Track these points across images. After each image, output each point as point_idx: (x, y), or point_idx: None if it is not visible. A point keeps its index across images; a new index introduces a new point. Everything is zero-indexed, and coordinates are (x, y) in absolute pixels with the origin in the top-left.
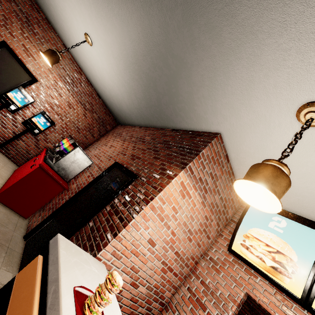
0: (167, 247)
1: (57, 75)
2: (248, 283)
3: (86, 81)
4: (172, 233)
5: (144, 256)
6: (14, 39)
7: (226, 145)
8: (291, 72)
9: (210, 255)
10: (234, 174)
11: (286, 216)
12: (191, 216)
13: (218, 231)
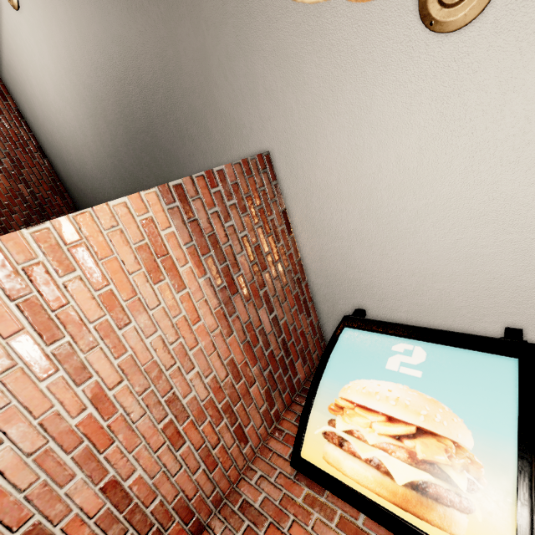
0: (67, 459)
1: None
2: None
3: (15, 115)
4: (95, 400)
5: None
6: None
7: (283, 186)
8: None
9: (245, 496)
10: (304, 269)
11: (421, 338)
12: (181, 349)
13: (271, 418)
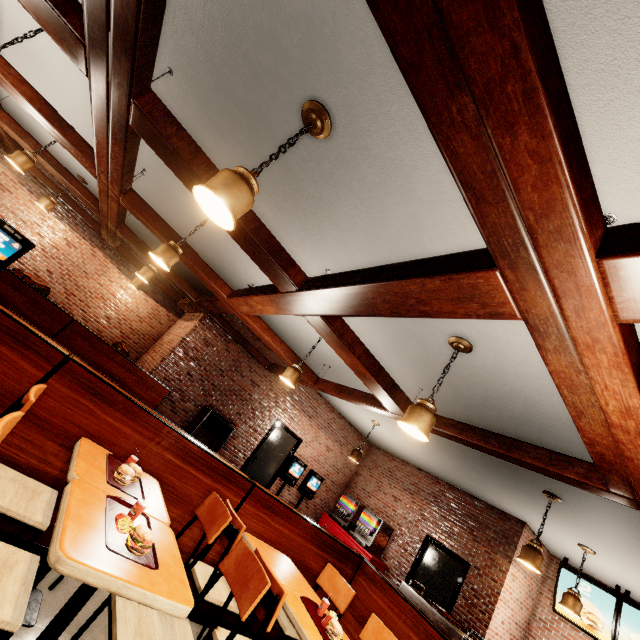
0: (510, 621)
1: (316, 424)
2: (575, 637)
3: (338, 416)
4: (511, 610)
5: (500, 634)
6: (283, 412)
7: (532, 528)
8: (570, 534)
9: (538, 615)
10: (540, 539)
11: (589, 582)
12: (519, 591)
13: (538, 589)
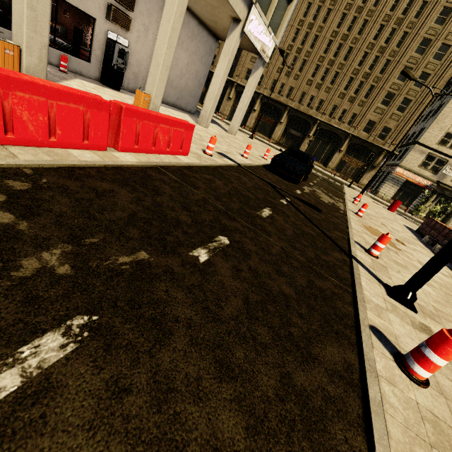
0: None
1: None
2: None
3: None
4: None
5: None
6: None
7: None
8: None
9: None
10: None
11: None
12: None
13: None
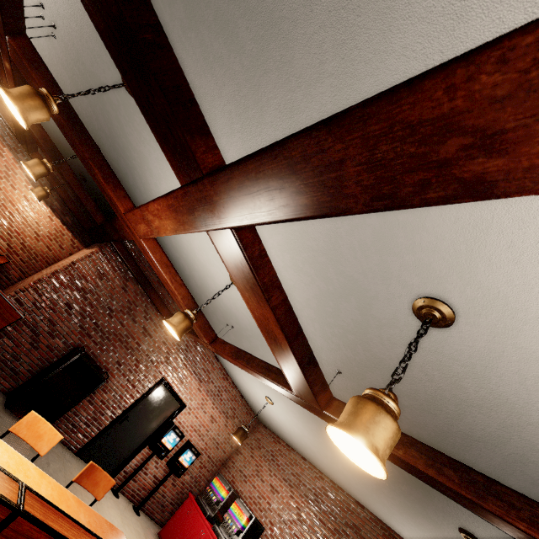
0: None
1: (205, 390)
2: None
3: (231, 385)
4: None
5: None
6: (172, 371)
7: None
8: None
9: None
10: None
11: None
12: None
13: None
